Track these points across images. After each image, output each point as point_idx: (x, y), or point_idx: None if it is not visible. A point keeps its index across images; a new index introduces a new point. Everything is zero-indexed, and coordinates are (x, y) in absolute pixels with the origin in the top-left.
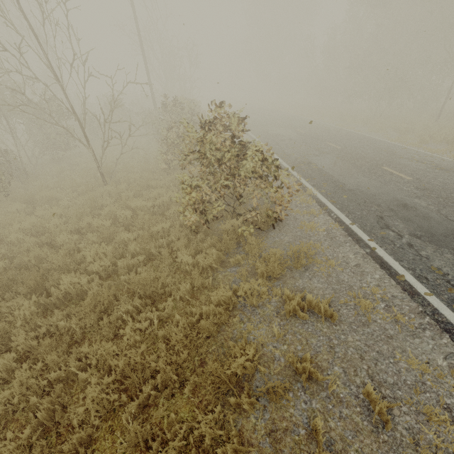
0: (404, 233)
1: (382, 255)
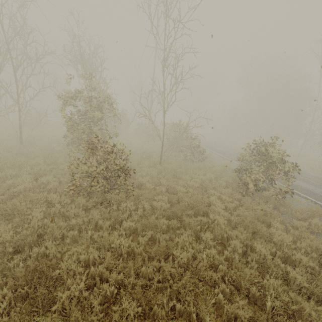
0: None
1: None
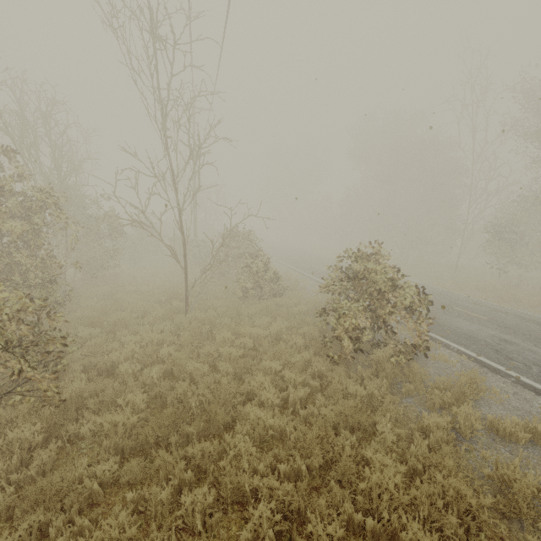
0: (529, 364)
1: (530, 383)
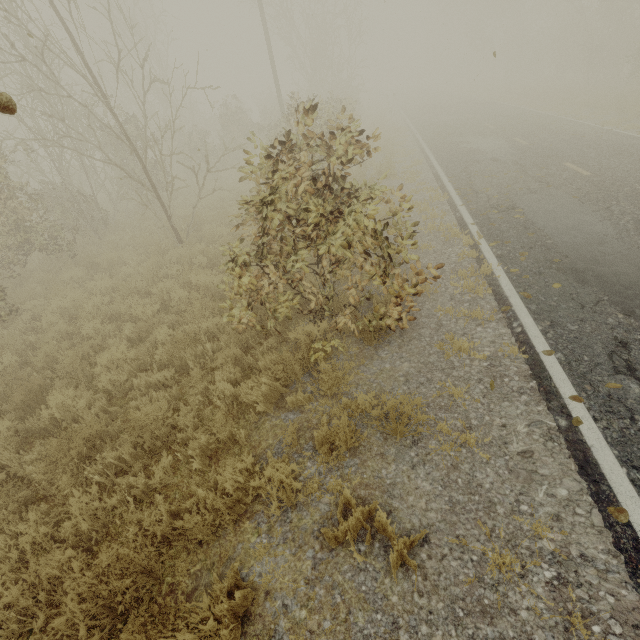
0: None
1: (591, 443)
